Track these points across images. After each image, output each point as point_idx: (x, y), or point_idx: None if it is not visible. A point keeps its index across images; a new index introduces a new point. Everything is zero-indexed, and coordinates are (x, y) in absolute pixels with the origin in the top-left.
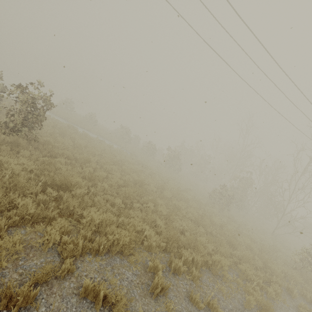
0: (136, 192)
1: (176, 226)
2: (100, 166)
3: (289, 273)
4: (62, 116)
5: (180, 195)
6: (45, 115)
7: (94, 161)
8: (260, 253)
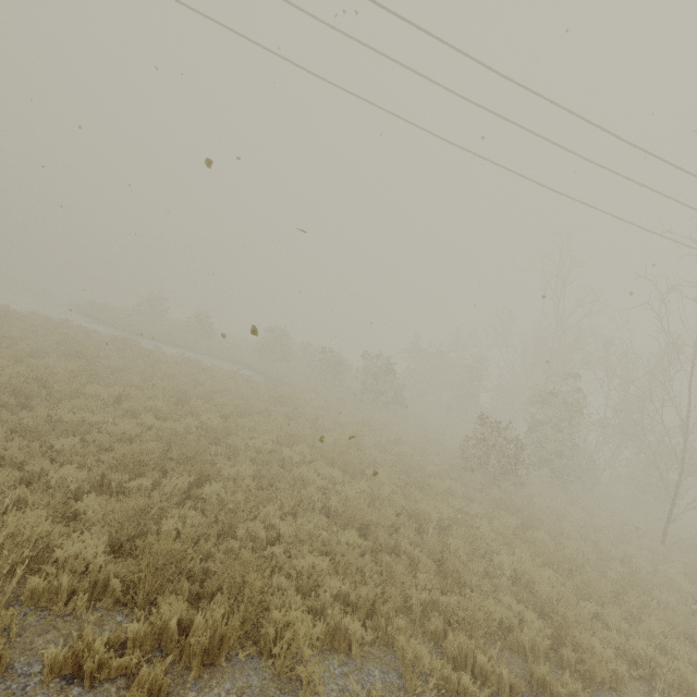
0: (170, 453)
1: (248, 533)
2: (123, 408)
3: (659, 661)
4: (129, 327)
5: (348, 455)
6: (68, 326)
7: (104, 397)
8: (555, 597)
